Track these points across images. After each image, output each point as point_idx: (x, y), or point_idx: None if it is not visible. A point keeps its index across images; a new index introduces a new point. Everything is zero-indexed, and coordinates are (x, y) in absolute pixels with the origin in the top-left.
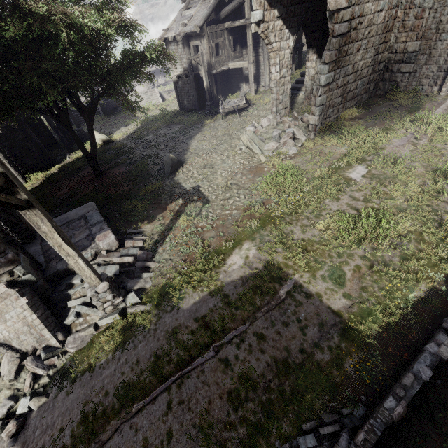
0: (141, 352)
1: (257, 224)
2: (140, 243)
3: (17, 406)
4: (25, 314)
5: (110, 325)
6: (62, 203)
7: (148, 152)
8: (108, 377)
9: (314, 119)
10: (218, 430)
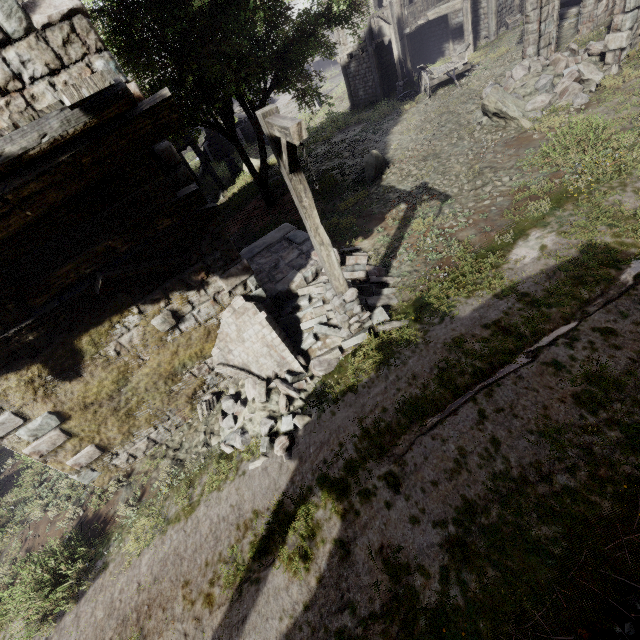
0: (416, 367)
1: (548, 205)
2: (364, 260)
3: (277, 427)
4: (264, 332)
5: (358, 348)
6: (238, 241)
7: (327, 165)
8: (380, 394)
9: (620, 38)
10: (573, 434)
